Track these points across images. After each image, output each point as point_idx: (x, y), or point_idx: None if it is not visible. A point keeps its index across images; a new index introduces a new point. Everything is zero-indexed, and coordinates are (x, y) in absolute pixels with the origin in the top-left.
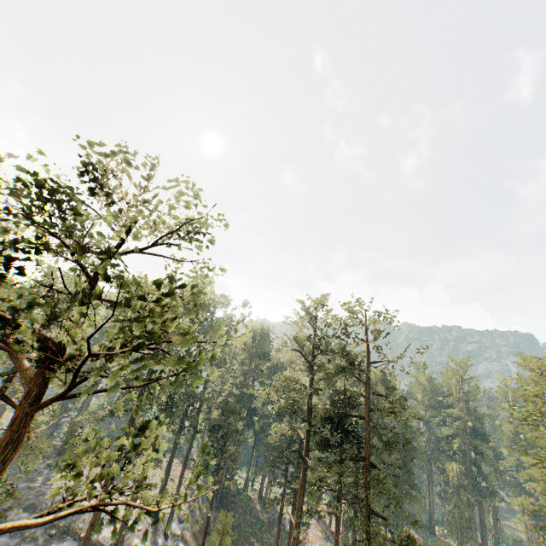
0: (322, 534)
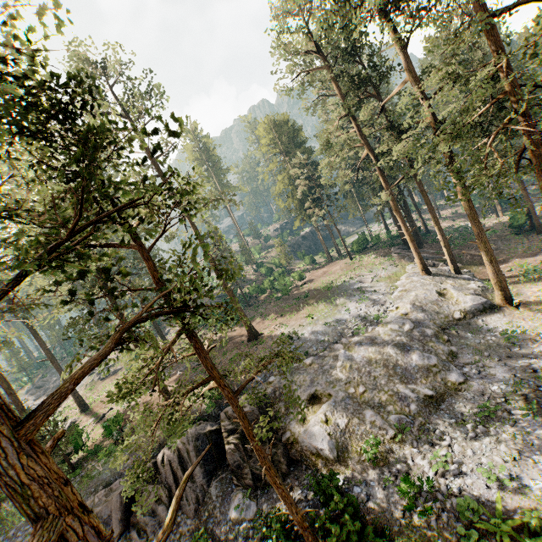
0: (448, 221)
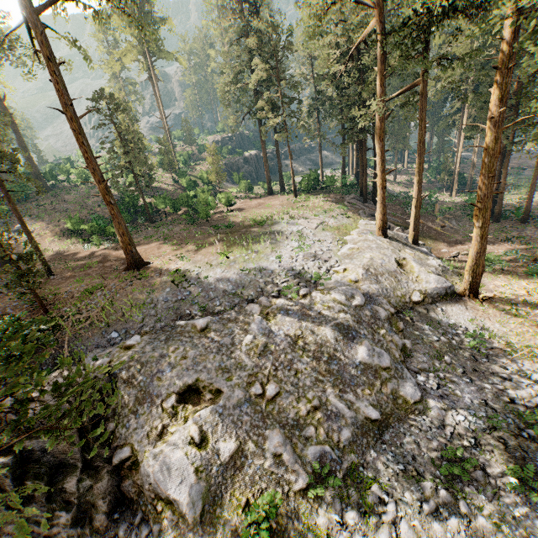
0: (402, 187)
